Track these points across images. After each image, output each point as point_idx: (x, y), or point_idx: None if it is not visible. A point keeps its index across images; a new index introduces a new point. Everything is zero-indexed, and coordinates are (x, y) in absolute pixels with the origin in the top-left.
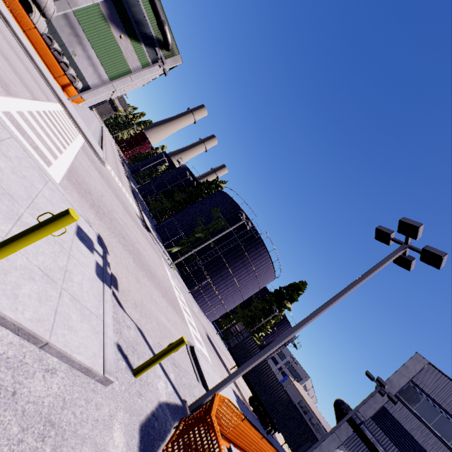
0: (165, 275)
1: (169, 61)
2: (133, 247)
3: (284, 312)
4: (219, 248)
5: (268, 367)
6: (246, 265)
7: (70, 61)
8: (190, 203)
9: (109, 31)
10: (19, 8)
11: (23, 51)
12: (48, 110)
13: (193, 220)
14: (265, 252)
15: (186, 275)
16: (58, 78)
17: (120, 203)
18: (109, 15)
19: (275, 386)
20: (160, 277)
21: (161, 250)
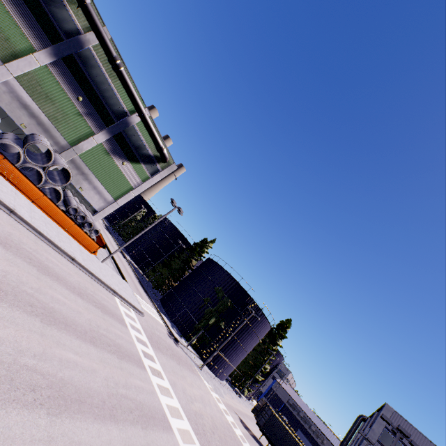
0: (212, 399)
1: (166, 170)
2: (214, 427)
3: (277, 348)
4: (229, 327)
5: (289, 433)
6: (251, 333)
7: (77, 195)
8: (185, 268)
9: (112, 162)
10: (61, 215)
11: (88, 276)
12: (142, 353)
13: (201, 302)
14: (264, 318)
15: (205, 357)
16: (94, 250)
17: (174, 359)
18: (112, 149)
19: (295, 445)
20: (221, 420)
21: (188, 353)
